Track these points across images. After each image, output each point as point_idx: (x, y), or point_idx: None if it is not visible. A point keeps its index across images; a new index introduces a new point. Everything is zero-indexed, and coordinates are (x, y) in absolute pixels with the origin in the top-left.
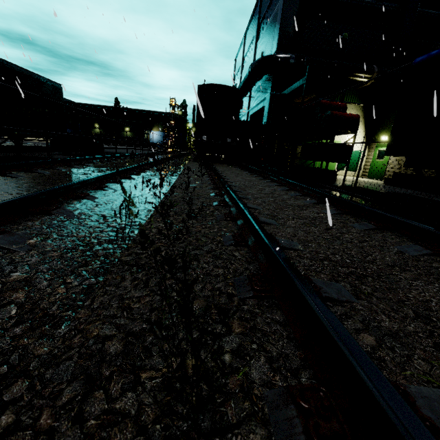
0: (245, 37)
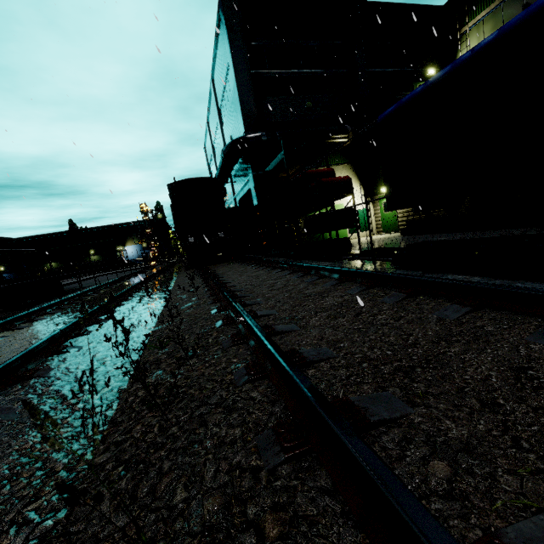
0: (208, 124)
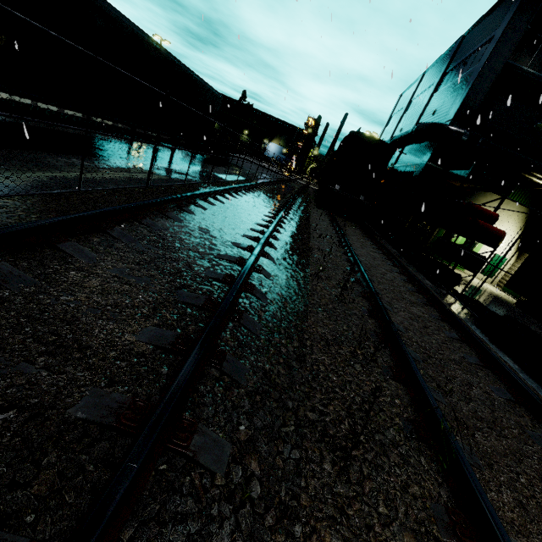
0: (422, 76)
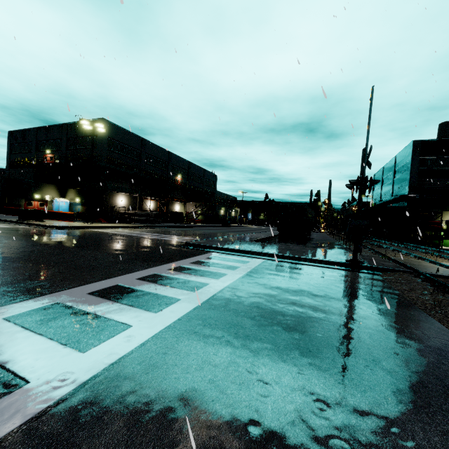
0: (383, 168)
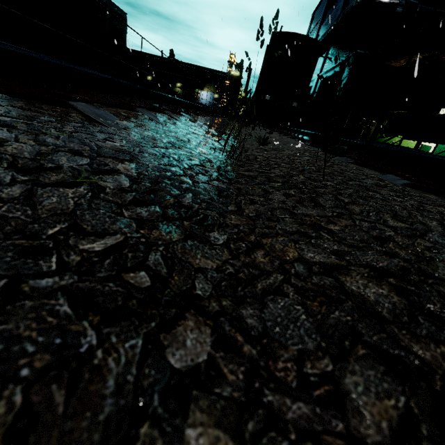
0: None
